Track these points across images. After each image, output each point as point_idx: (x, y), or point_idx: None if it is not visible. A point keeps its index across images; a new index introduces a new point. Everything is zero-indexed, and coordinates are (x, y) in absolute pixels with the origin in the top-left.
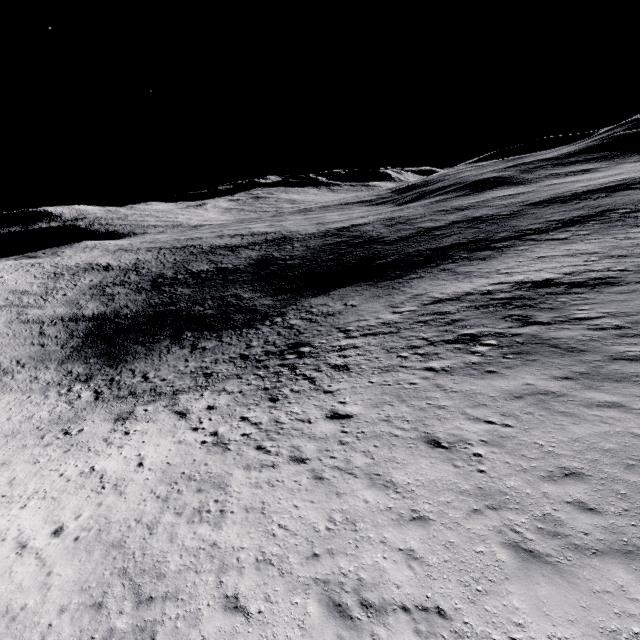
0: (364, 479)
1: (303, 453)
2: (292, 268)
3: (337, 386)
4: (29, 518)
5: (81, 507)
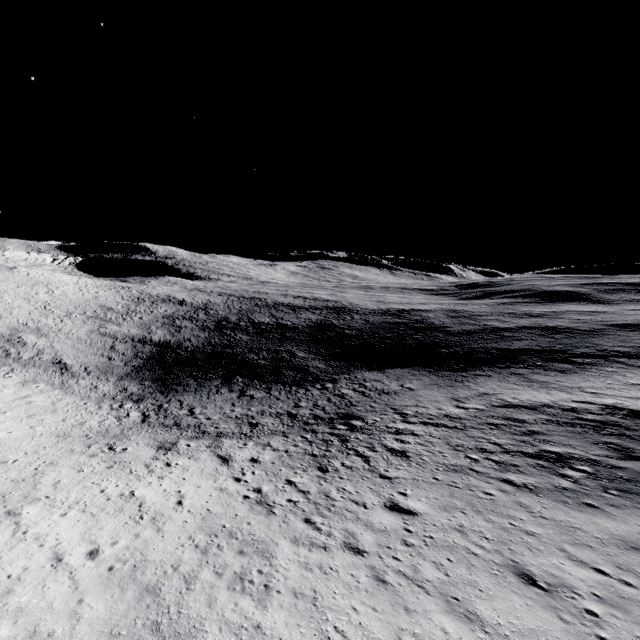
0: (439, 599)
1: (359, 542)
2: (349, 338)
3: (395, 473)
4: (68, 529)
5: (118, 533)
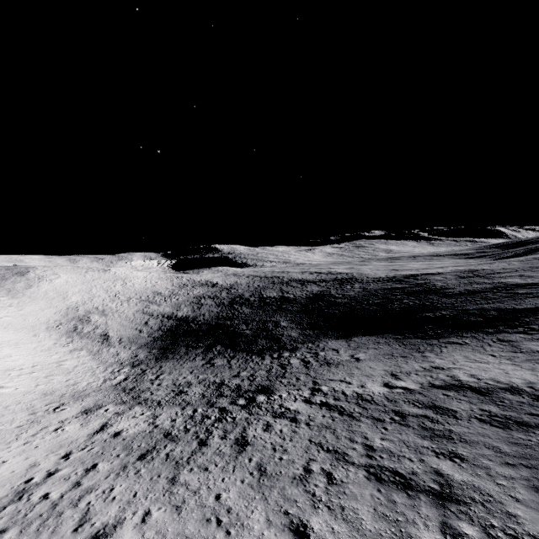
0: None
1: None
2: (336, 306)
3: (192, 476)
4: None
5: None
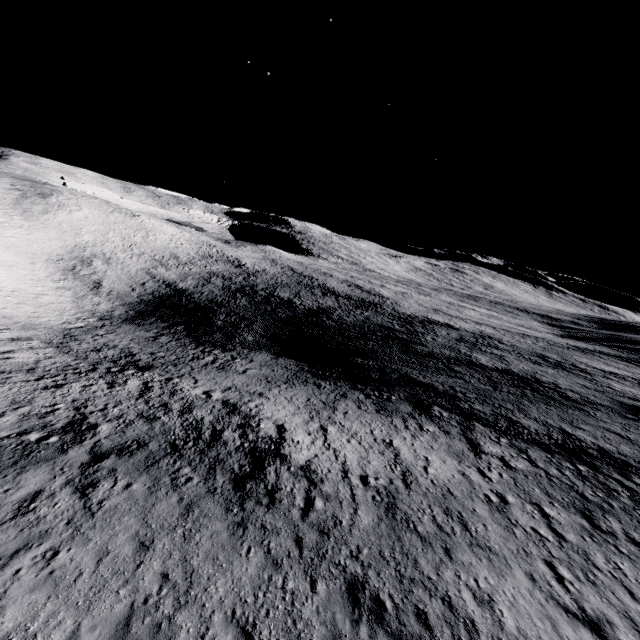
0: None
1: None
2: (317, 326)
3: None
4: None
5: None
